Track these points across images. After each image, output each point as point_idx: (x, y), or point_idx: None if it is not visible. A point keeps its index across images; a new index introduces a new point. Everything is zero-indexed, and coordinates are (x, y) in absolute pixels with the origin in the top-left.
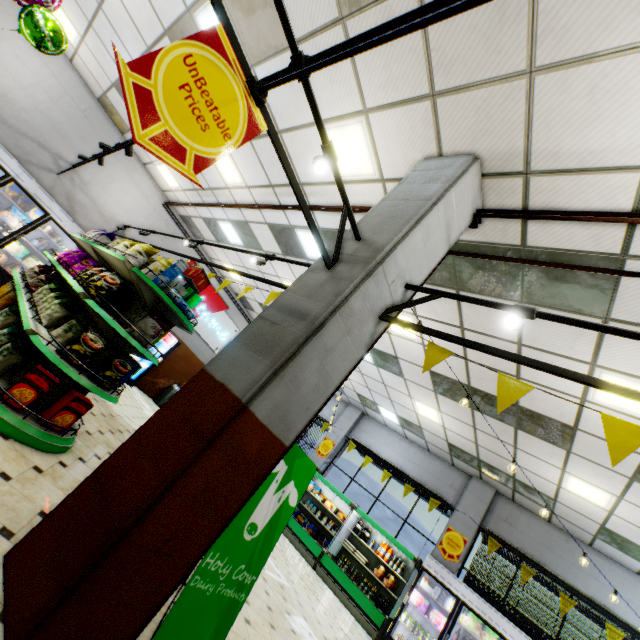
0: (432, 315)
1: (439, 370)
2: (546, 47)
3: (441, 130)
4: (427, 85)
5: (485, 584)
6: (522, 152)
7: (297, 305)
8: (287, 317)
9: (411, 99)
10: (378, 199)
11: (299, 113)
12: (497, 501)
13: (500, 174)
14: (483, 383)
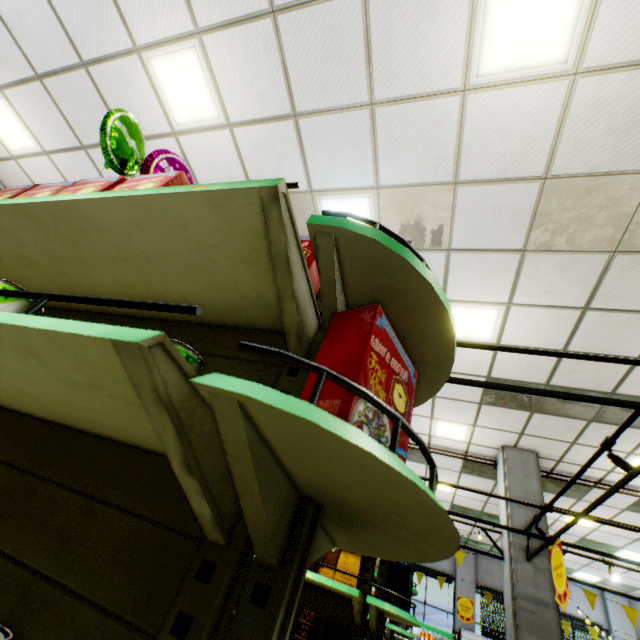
0: (471, 485)
1: (460, 504)
2: (582, 440)
3: (520, 441)
4: (520, 430)
5: (494, 629)
6: (559, 456)
7: (534, 594)
8: (537, 606)
9: (507, 430)
10: (460, 446)
11: (419, 411)
12: (477, 559)
13: (545, 458)
14: (493, 511)
